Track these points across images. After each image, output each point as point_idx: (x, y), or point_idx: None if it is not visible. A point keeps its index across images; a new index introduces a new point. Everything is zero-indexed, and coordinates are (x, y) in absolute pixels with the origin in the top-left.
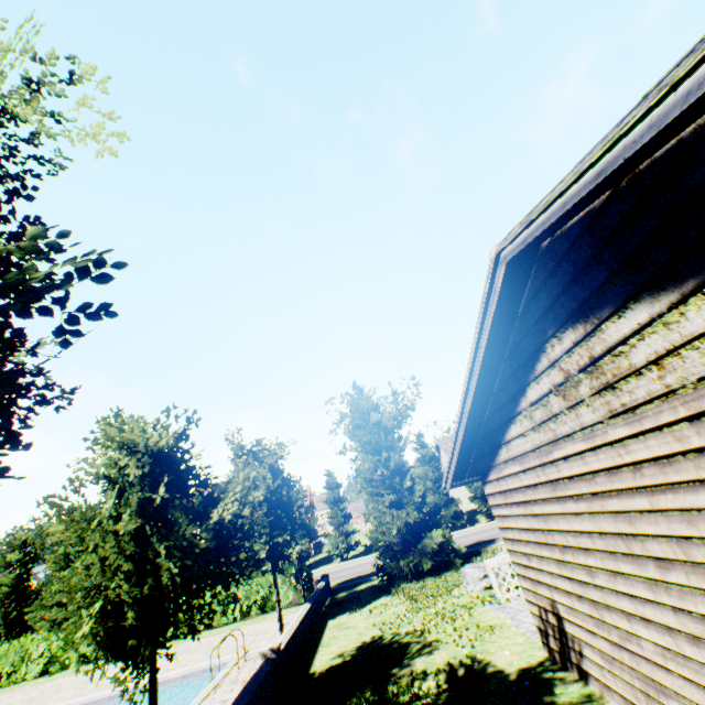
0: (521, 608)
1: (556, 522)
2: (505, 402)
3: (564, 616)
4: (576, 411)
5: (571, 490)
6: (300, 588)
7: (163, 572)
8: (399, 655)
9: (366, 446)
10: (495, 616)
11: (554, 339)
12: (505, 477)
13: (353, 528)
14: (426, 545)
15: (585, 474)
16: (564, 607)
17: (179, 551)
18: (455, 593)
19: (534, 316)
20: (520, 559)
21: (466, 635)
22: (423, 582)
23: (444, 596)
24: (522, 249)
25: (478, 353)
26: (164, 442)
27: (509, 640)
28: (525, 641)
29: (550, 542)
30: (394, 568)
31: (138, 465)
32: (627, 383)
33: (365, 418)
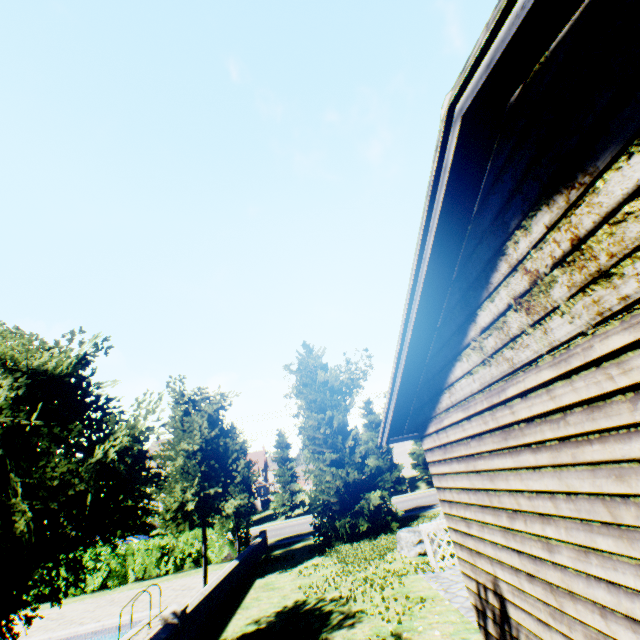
0: (456, 579)
1: (506, 480)
2: (450, 336)
3: (508, 598)
4: (545, 326)
5: (529, 437)
6: (236, 543)
7: (19, 516)
8: (318, 627)
9: (311, 404)
10: (427, 586)
11: (519, 232)
12: (445, 428)
13: (299, 487)
14: (364, 507)
15: (552, 412)
16: (509, 587)
17: (46, 491)
18: (388, 557)
19: (494, 209)
20: (458, 524)
21: (394, 607)
22: (358, 544)
23: (377, 560)
24: (486, 82)
25: (421, 267)
26: (53, 363)
27: (441, 617)
28: (459, 620)
29: (496, 505)
30: (330, 528)
31: (13, 386)
32: (635, 261)
33: (312, 376)
